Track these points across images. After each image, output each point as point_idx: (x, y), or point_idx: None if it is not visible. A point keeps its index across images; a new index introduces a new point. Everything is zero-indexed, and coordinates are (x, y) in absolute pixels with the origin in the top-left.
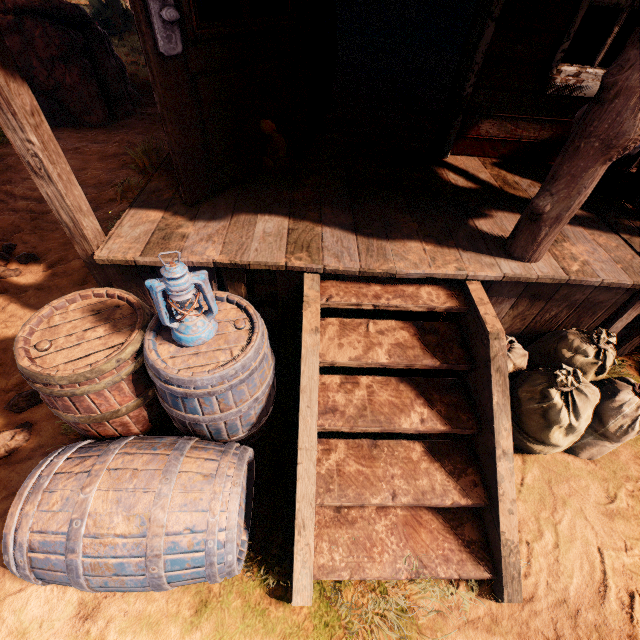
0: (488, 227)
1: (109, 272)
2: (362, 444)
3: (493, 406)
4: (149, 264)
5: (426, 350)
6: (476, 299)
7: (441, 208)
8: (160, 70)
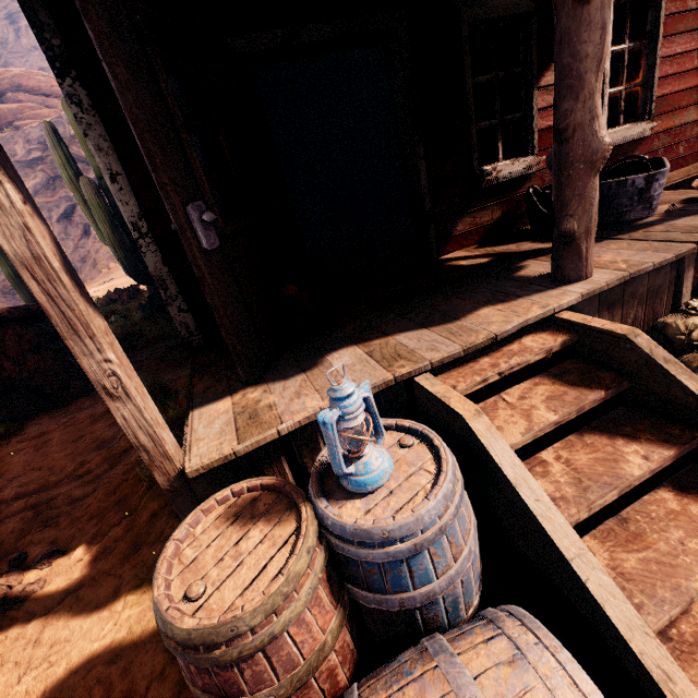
0: (525, 277)
1: (198, 489)
2: (610, 527)
3: (697, 395)
4: (251, 448)
5: (578, 389)
6: (580, 321)
7: (474, 284)
8: (206, 263)
